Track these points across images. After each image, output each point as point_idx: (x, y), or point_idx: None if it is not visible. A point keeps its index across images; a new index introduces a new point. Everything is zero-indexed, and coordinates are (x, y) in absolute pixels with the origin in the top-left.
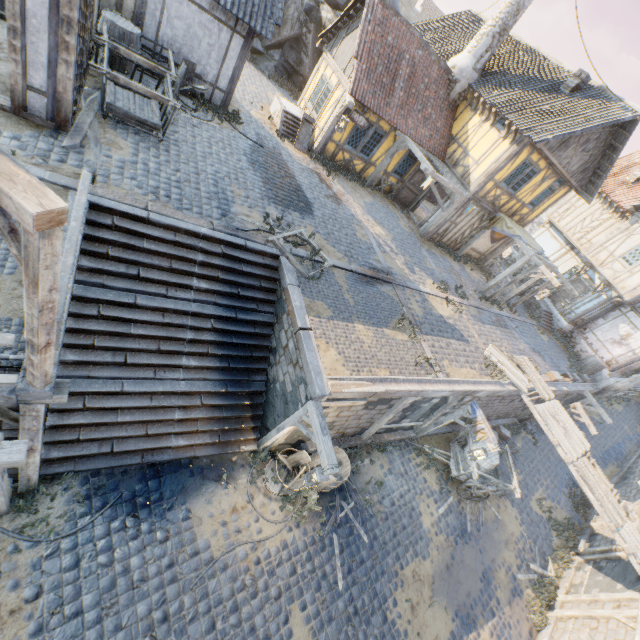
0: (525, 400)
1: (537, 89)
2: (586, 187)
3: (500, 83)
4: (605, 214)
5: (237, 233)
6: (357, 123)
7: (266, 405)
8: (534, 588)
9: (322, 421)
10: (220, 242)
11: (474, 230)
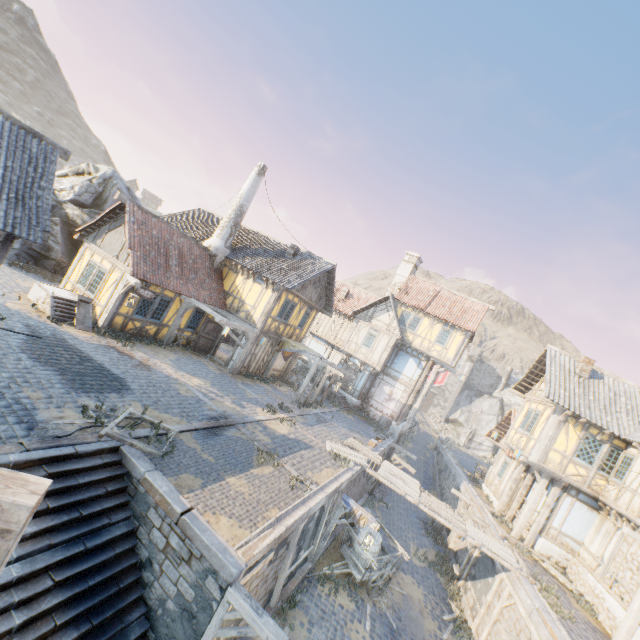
0: (370, 472)
1: (273, 256)
2: (325, 308)
3: (247, 254)
4: (340, 320)
5: (60, 442)
6: (144, 296)
7: None
8: (457, 637)
9: (252, 602)
10: (40, 462)
11: (270, 355)
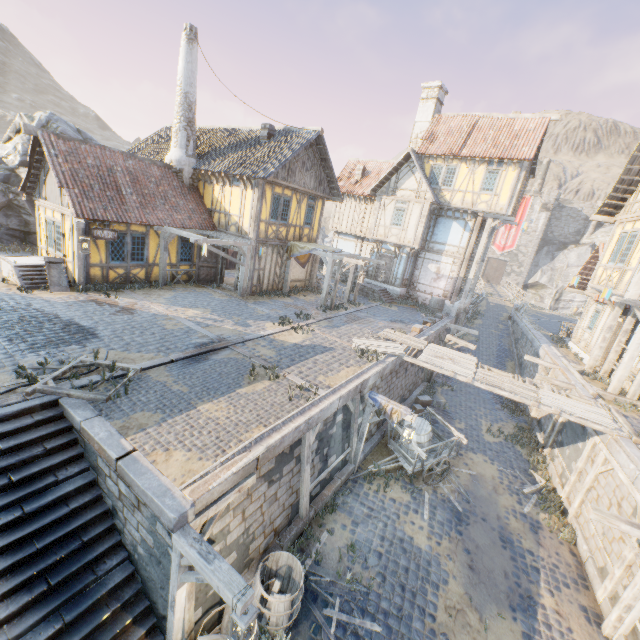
0: (409, 360)
1: (245, 148)
2: (332, 193)
3: (216, 157)
4: (362, 206)
5: None
6: (105, 238)
7: (146, 587)
8: (543, 508)
9: (201, 546)
10: None
11: (282, 266)
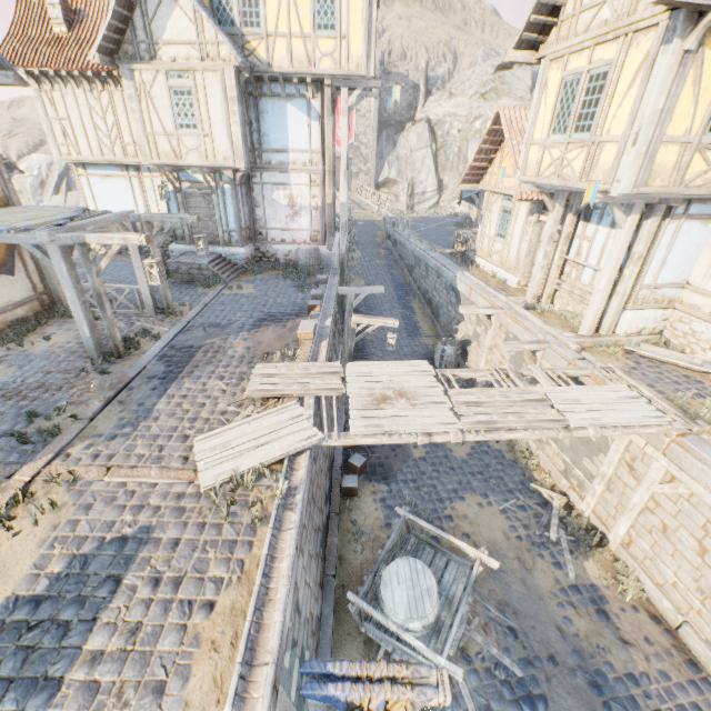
0: (335, 444)
1: None
2: None
3: None
4: (101, 96)
5: None
6: None
7: None
8: (583, 553)
9: None
10: None
11: None
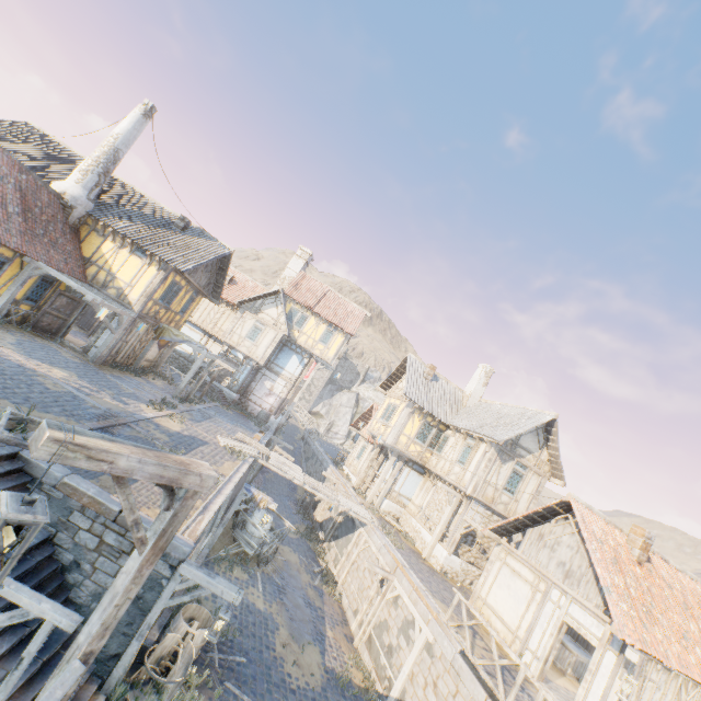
0: (262, 462)
1: (156, 225)
2: (213, 294)
3: (120, 215)
4: (222, 308)
5: None
6: None
7: None
8: (325, 581)
9: (204, 570)
10: None
11: (144, 343)
